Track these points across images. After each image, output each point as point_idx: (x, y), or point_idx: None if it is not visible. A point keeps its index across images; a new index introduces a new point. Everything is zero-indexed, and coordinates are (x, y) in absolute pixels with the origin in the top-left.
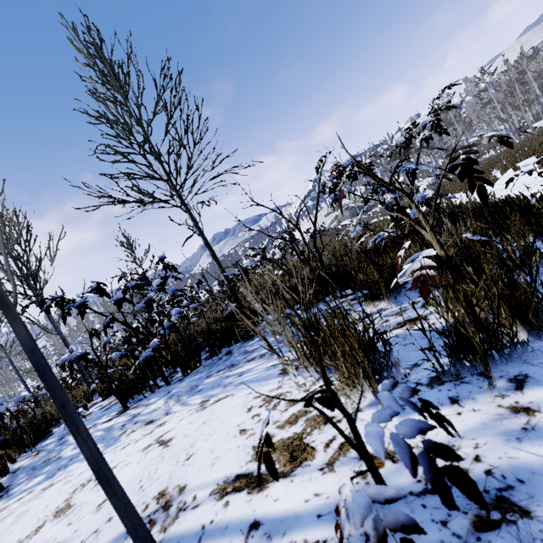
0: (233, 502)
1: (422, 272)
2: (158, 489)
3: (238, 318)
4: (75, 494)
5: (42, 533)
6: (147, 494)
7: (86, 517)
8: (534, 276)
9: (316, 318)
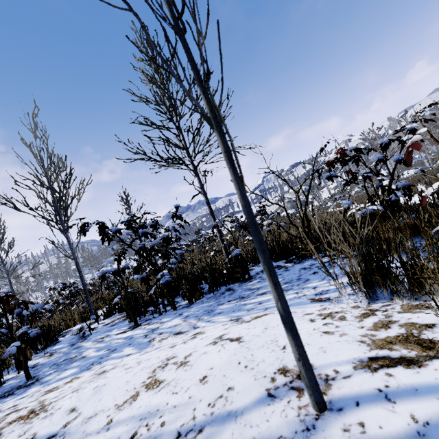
0: (397, 373)
1: None
2: (272, 367)
3: (304, 242)
4: (157, 373)
5: (143, 399)
6: (261, 370)
7: (193, 388)
8: None
9: (368, 252)
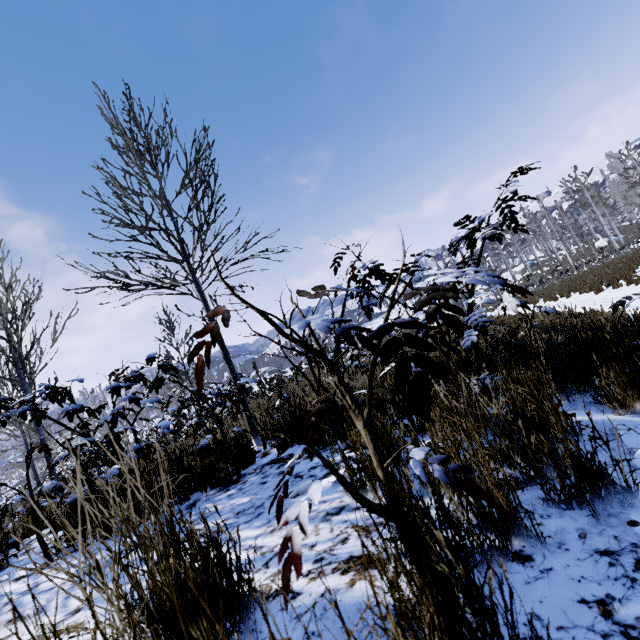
0: None
1: (292, 534)
2: None
3: (59, 523)
4: None
5: None
6: None
7: None
8: (595, 518)
9: (180, 544)
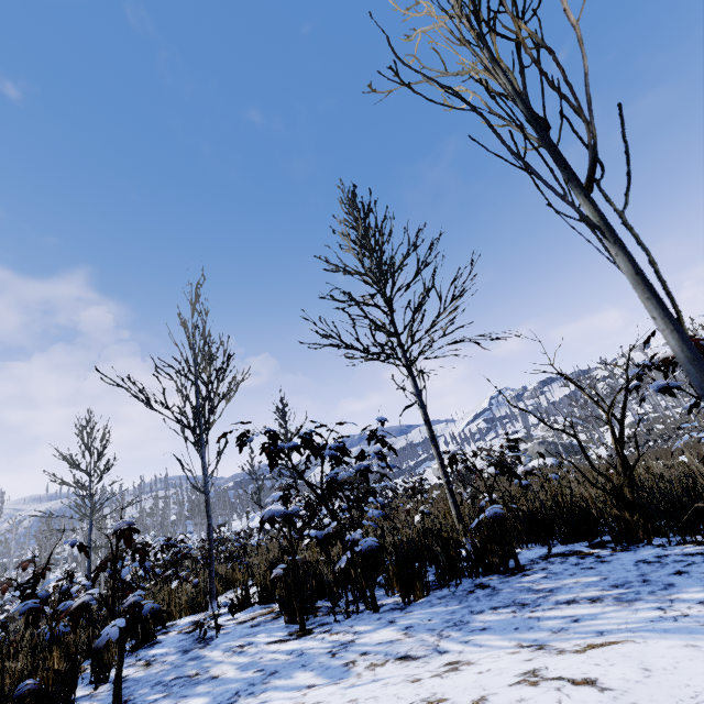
0: None
1: None
2: None
3: (703, 483)
4: None
5: None
6: None
7: None
8: None
9: None
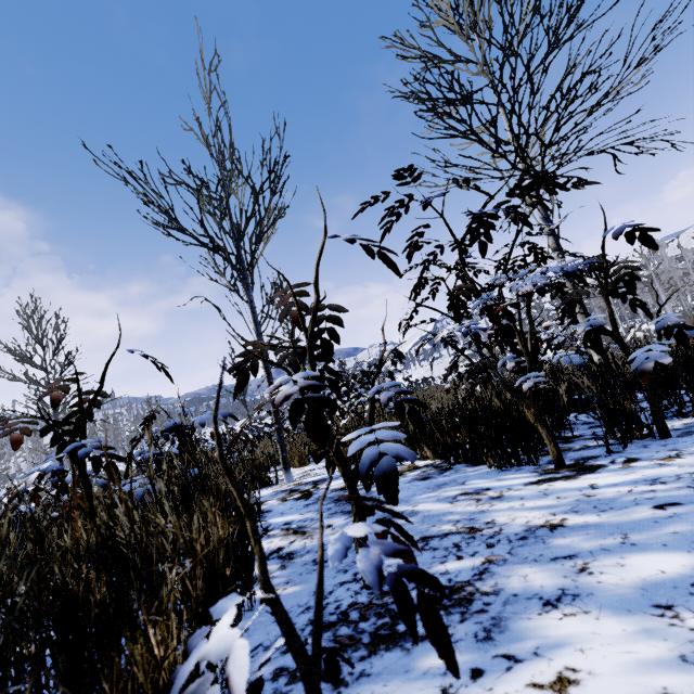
0: None
1: None
2: None
3: None
4: None
5: None
6: None
7: None
8: None
9: None
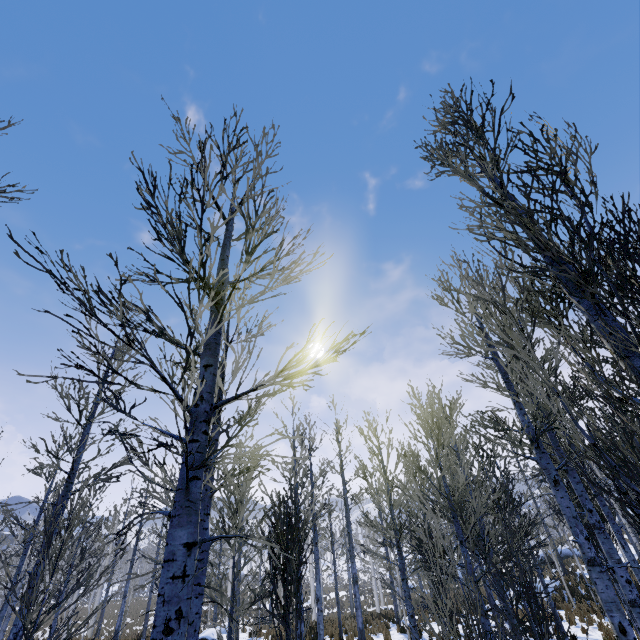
0: None
1: None
2: None
3: None
4: None
5: None
6: None
7: None
8: None
9: None
